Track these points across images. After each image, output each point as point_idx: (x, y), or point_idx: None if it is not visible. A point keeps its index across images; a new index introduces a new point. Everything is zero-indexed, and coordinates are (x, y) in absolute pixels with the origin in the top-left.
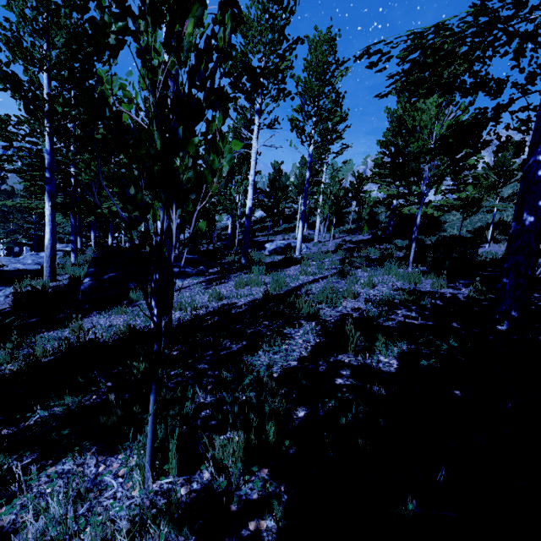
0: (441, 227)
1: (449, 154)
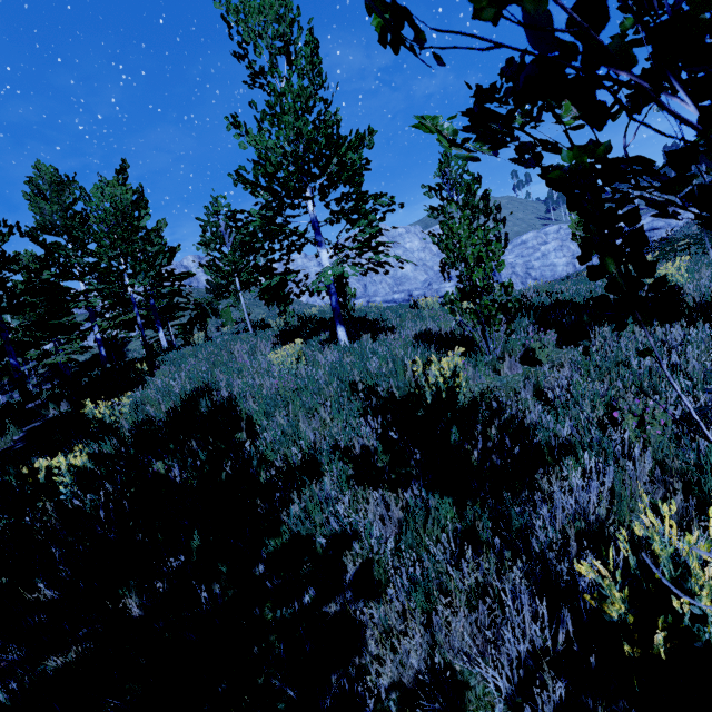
0: (126, 355)
1: None
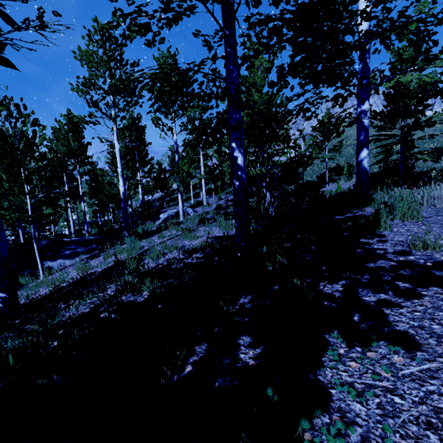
0: (300, 177)
1: (217, 141)
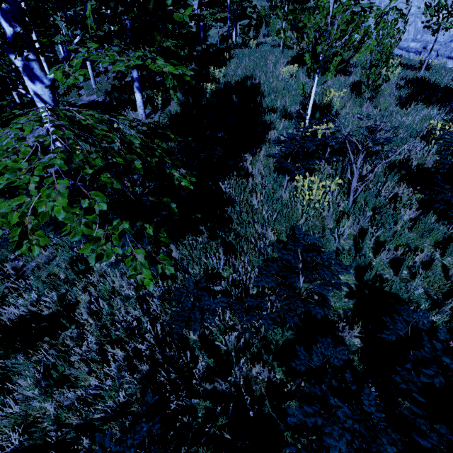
0: (207, 39)
1: None
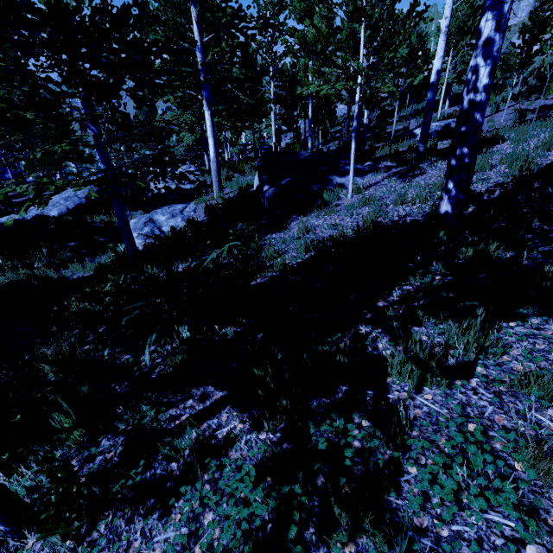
0: None
1: None
